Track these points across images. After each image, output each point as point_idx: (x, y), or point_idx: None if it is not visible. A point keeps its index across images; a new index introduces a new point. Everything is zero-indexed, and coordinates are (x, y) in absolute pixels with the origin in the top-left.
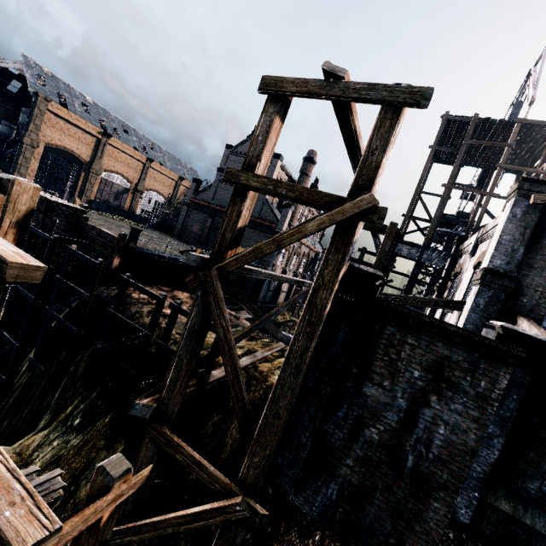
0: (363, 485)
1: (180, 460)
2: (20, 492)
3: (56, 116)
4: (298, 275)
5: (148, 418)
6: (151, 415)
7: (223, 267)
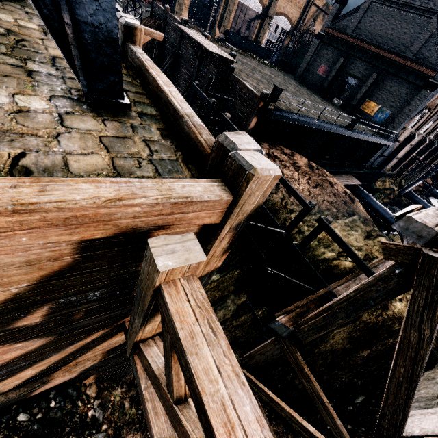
0: None
1: (305, 386)
2: None
3: None
4: (426, 141)
5: (283, 336)
6: (286, 335)
7: None
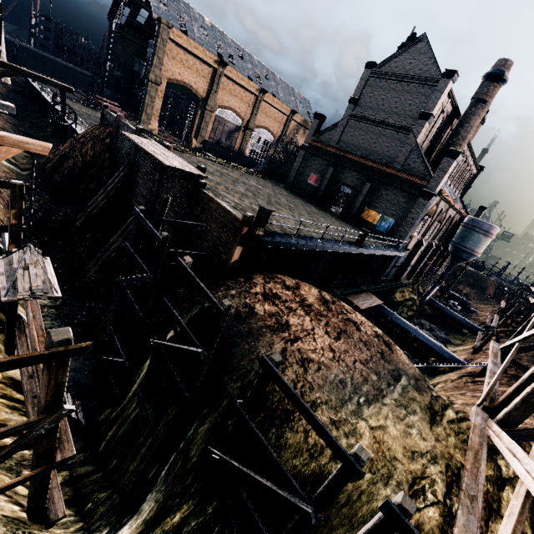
0: None
1: None
2: None
3: (177, 45)
4: (433, 246)
5: None
6: None
7: None
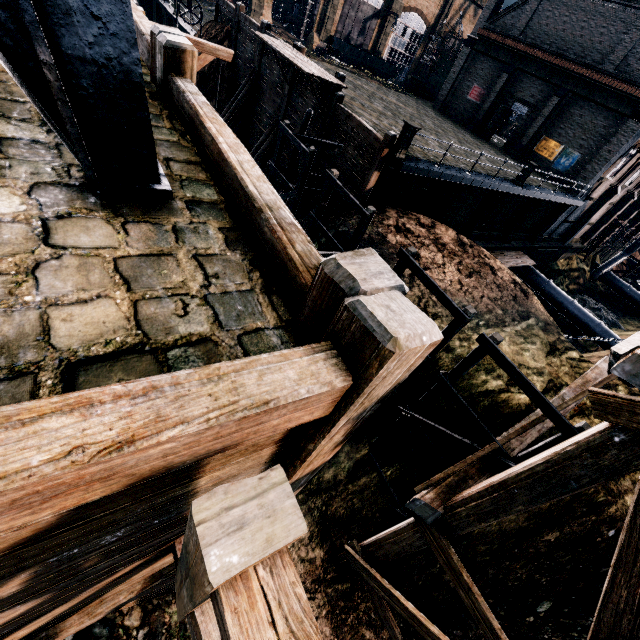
0: None
1: (464, 600)
2: None
3: None
4: (633, 197)
5: (428, 523)
6: (433, 521)
7: None
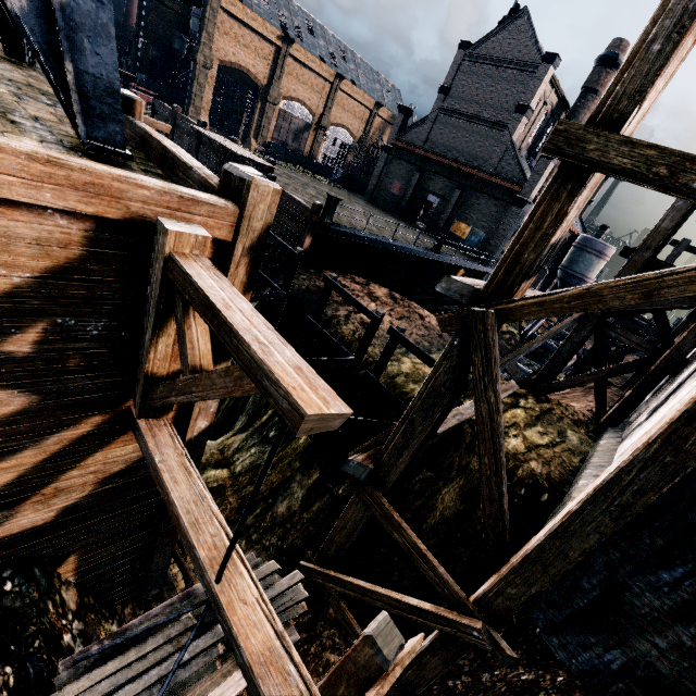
0: (676, 681)
1: (399, 541)
2: (296, 681)
3: (230, 16)
4: None
5: (362, 480)
6: (366, 478)
7: (510, 312)
